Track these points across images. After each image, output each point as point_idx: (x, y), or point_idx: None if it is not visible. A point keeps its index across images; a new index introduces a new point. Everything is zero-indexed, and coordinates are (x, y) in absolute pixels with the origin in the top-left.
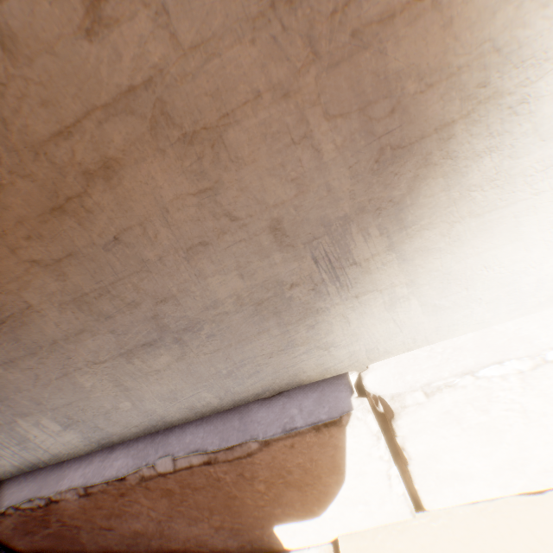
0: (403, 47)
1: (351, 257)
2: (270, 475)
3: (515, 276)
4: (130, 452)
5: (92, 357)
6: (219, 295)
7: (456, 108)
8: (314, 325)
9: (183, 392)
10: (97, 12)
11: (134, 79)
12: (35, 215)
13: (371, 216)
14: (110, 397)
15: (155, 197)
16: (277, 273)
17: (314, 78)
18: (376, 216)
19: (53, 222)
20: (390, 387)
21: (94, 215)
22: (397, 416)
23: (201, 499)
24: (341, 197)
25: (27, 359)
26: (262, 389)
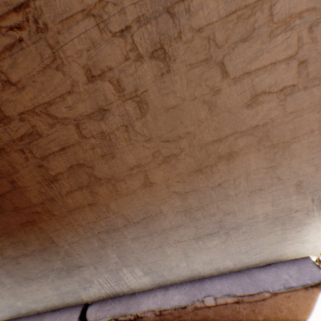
0: None
1: None
2: (269, 312)
3: None
4: (181, 291)
5: (178, 238)
6: (257, 213)
7: None
8: (300, 230)
9: (216, 260)
10: (255, 98)
11: (259, 122)
12: (186, 172)
13: None
14: (177, 259)
15: (246, 168)
16: (290, 205)
17: None
18: None
19: (193, 176)
20: None
21: (214, 174)
22: None
23: None
24: None
25: (145, 237)
26: (259, 261)
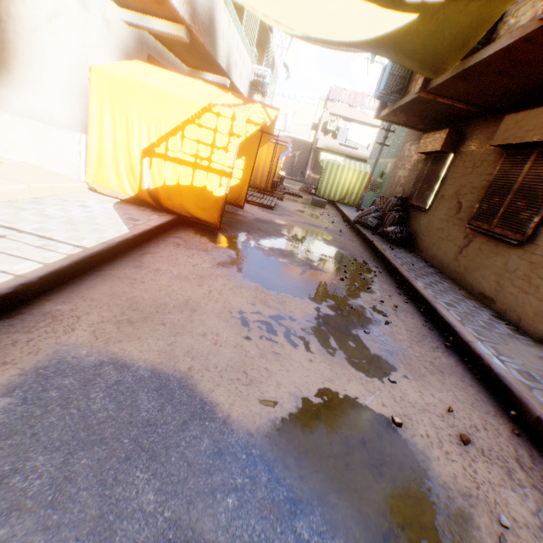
0: None
1: None
2: None
3: (14, 104)
4: None
5: None
6: None
7: (4, 67)
8: None
9: None
10: None
11: None
12: None
13: None
14: None
15: None
16: None
17: None
18: None
19: None
20: None
21: None
22: None
23: None
24: None
25: None
26: None
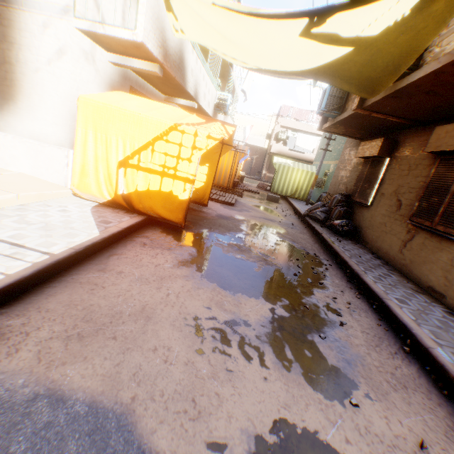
0: (7, 89)
1: None
2: None
3: (17, 127)
4: None
5: None
6: None
7: (11, 99)
8: None
9: None
10: None
11: None
12: None
13: (0, 105)
14: None
15: None
16: None
17: None
18: (1, 105)
19: None
20: None
21: None
22: None
23: None
24: None
25: None
26: None
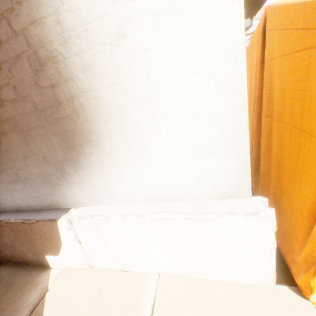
0: (67, 124)
1: (66, 171)
2: (40, 233)
3: (113, 191)
4: (9, 214)
5: (2, 180)
6: (33, 172)
7: (83, 141)
8: (60, 189)
9: (26, 199)
10: (3, 103)
11: (10, 116)
12: None
13: (68, 161)
14: (6, 194)
15: (16, 142)
16: (47, 170)
17: (48, 126)
18: (70, 162)
19: None
20: (74, 214)
21: (2, 143)
22: (72, 224)
23: (23, 236)
24: (60, 154)
25: None
26: (49, 205)
